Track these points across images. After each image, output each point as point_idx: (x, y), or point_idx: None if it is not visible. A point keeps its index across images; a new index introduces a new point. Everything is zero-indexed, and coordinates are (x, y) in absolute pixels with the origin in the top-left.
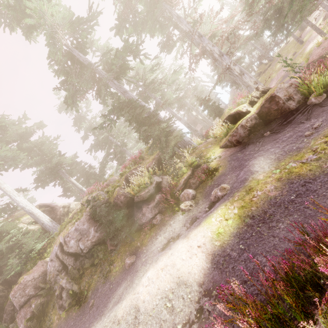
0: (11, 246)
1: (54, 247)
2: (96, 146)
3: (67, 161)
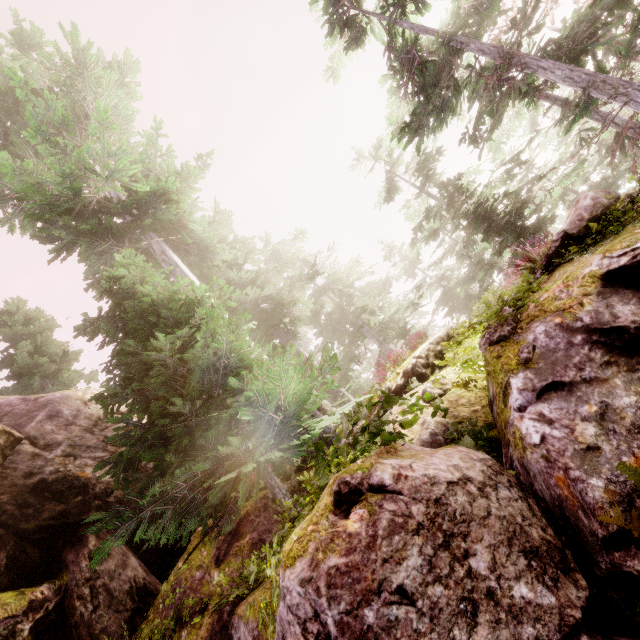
0: (209, 382)
1: (533, 332)
2: (332, 329)
3: (301, 311)
